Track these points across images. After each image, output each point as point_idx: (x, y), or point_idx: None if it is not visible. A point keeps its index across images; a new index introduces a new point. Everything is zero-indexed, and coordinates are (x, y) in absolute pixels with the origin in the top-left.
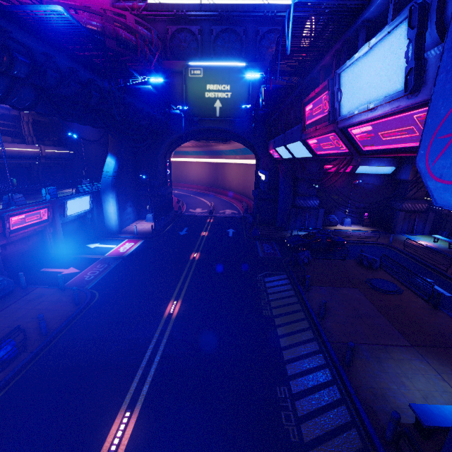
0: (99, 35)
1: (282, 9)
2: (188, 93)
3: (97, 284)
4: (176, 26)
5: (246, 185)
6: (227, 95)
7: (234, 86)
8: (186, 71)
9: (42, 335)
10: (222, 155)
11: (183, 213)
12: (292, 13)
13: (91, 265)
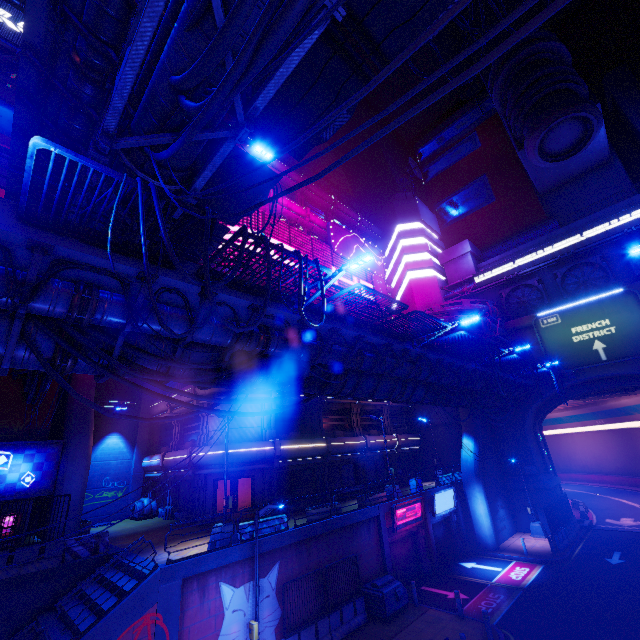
0: None
1: None
2: (547, 344)
3: (502, 622)
4: (509, 288)
5: None
6: (609, 331)
7: (616, 317)
8: (535, 324)
9: None
10: (632, 414)
11: (596, 525)
12: None
13: (480, 592)
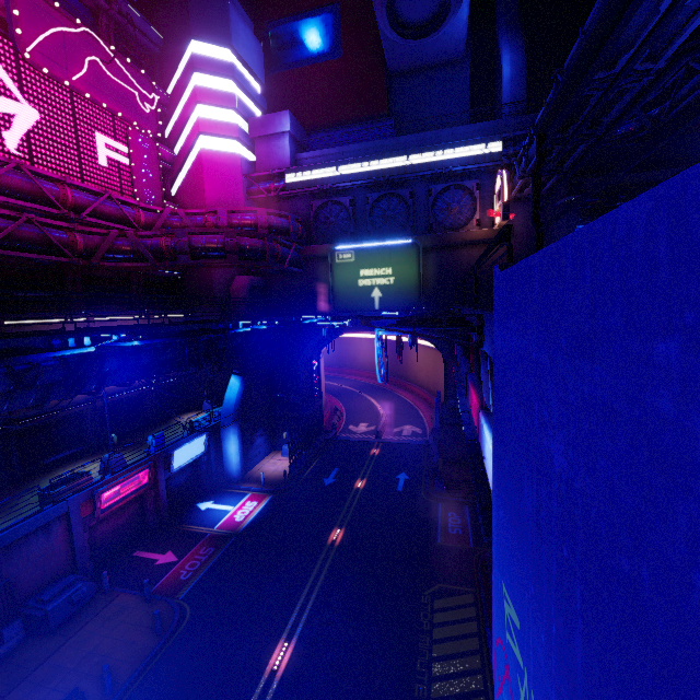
0: (220, 252)
1: (461, 163)
2: (336, 283)
3: (192, 591)
4: (321, 200)
5: (437, 381)
6: (389, 281)
7: (398, 268)
8: (332, 256)
9: (106, 695)
10: None
11: (339, 435)
12: (377, 346)
13: (193, 549)
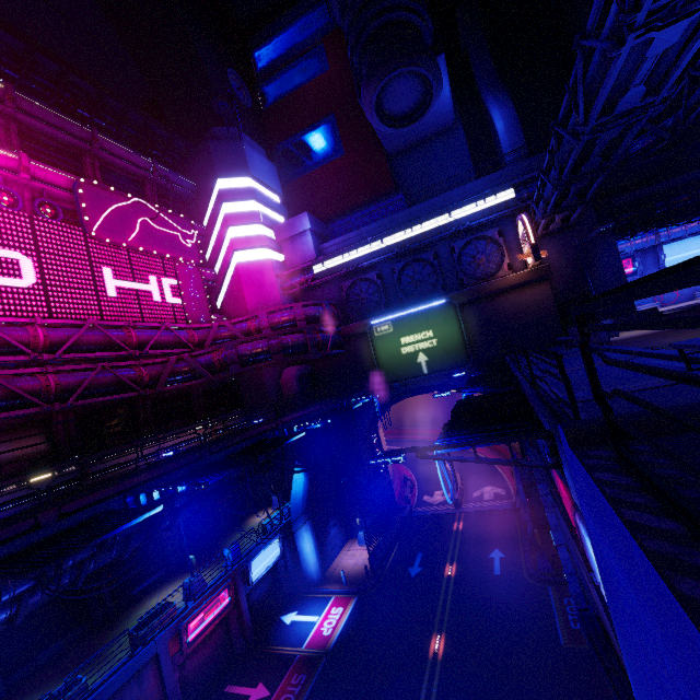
0: (266, 355)
1: (477, 217)
2: (380, 355)
3: None
4: (350, 280)
5: None
6: (432, 343)
7: (438, 329)
8: (370, 331)
9: None
10: None
11: (414, 510)
12: (438, 464)
13: (284, 678)
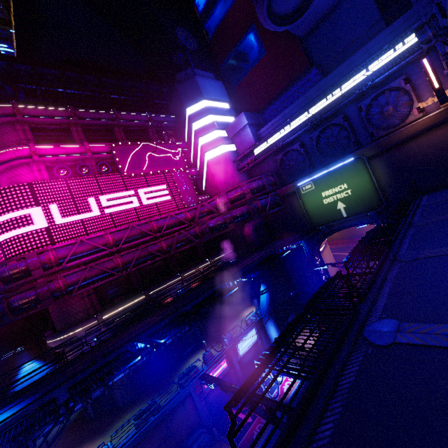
0: (224, 225)
1: (378, 75)
2: (307, 207)
3: None
4: (280, 154)
5: None
6: (347, 193)
7: (351, 181)
8: (298, 191)
9: None
10: None
11: None
12: None
13: None
